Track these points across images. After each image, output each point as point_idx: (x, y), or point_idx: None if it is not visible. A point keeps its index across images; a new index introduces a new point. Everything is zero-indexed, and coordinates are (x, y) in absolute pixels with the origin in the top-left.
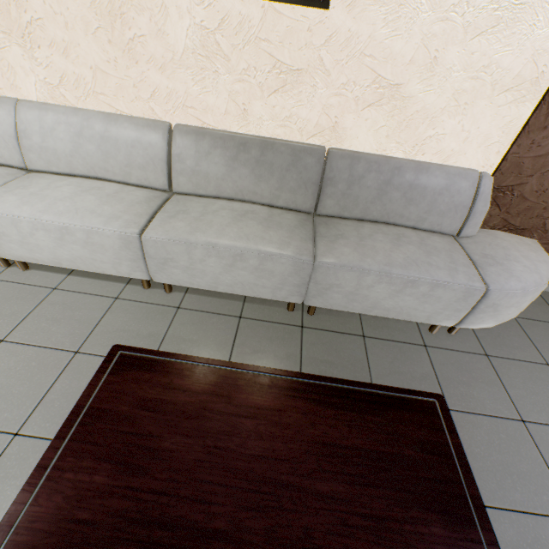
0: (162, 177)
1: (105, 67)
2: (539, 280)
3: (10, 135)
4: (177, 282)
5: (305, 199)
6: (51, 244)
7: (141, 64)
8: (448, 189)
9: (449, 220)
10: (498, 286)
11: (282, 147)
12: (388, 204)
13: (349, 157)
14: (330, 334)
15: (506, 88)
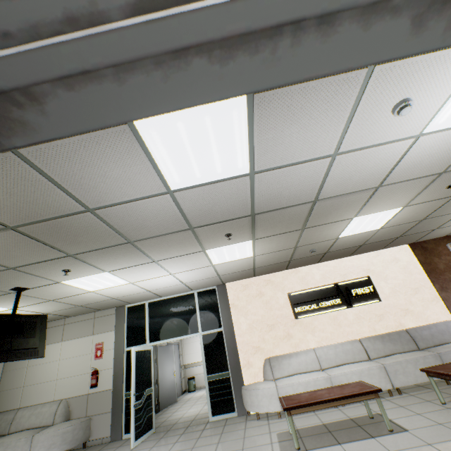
0: (365, 355)
1: (333, 331)
2: None
3: (315, 358)
4: (402, 383)
5: (412, 345)
6: (357, 380)
7: (342, 327)
8: (447, 326)
9: None
10: None
11: (392, 333)
12: (437, 337)
13: (412, 328)
14: None
15: (431, 300)
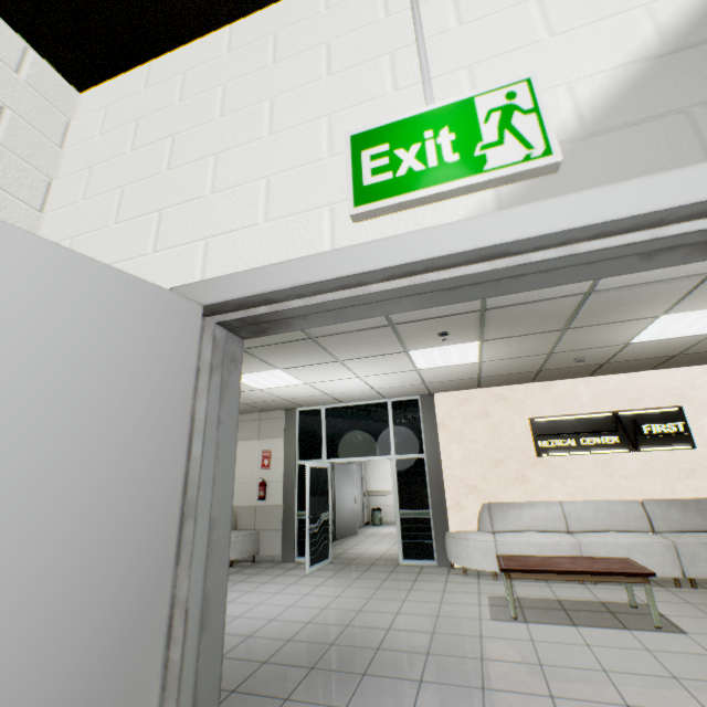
0: (646, 524)
1: (597, 482)
2: None
3: (561, 515)
4: (702, 574)
5: None
6: (623, 556)
7: (615, 478)
8: None
9: None
10: None
11: (705, 500)
12: None
13: None
14: None
15: None
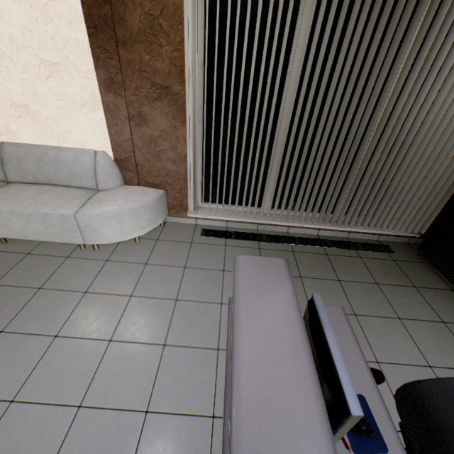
0: None
1: None
2: (119, 210)
3: None
4: None
5: None
6: None
7: None
8: (77, 161)
9: (86, 180)
10: (82, 214)
11: None
12: (46, 173)
13: (15, 146)
14: (6, 253)
15: (83, 104)
